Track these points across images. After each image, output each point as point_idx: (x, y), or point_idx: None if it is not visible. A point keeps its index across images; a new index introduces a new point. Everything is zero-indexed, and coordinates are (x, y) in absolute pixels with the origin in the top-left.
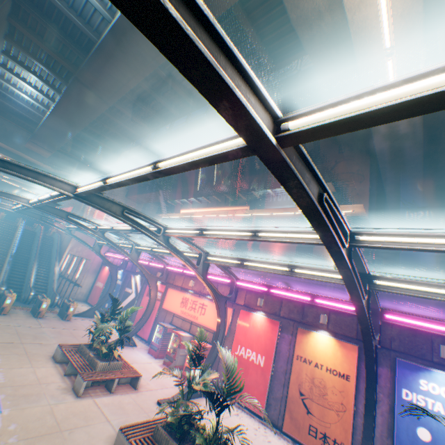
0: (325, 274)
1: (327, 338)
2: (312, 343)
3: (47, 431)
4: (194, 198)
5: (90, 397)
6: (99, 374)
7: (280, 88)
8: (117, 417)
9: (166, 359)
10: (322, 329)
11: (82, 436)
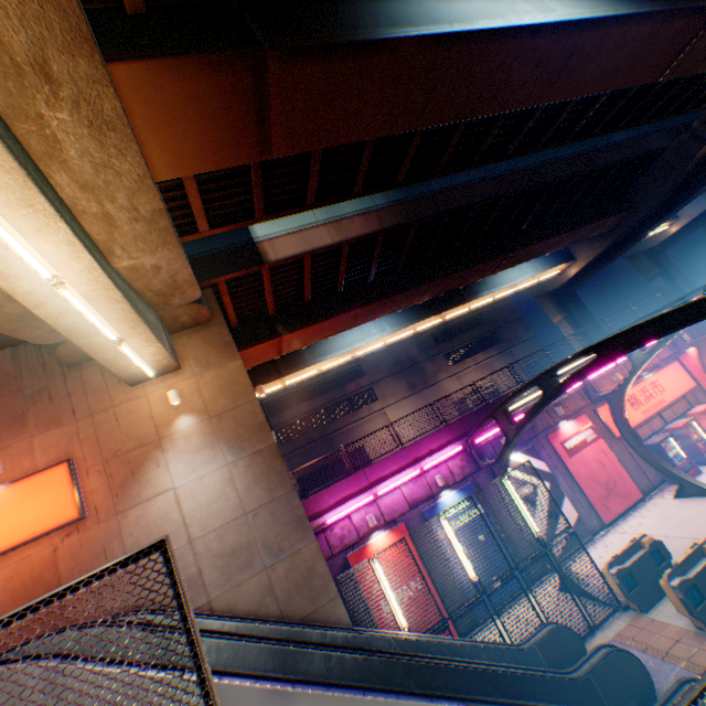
0: None
1: None
2: None
3: None
4: None
5: None
6: None
7: (611, 135)
8: None
9: None
10: None
11: None
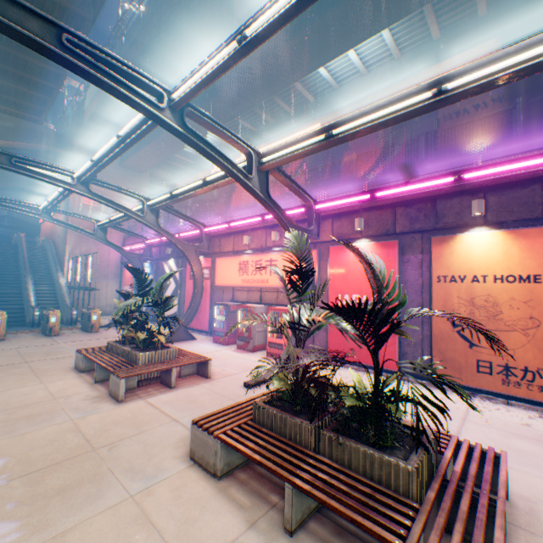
0: (530, 52)
1: (489, 236)
2: (461, 251)
3: (67, 456)
4: (216, 139)
5: (140, 399)
6: (143, 368)
7: None
8: (187, 414)
9: (240, 343)
10: (474, 226)
11: (133, 449)
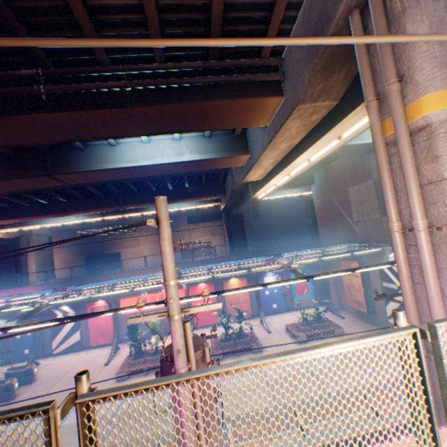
0: None
1: (236, 279)
2: (230, 284)
3: None
4: None
5: None
6: None
7: None
8: None
9: None
10: (232, 277)
11: None
